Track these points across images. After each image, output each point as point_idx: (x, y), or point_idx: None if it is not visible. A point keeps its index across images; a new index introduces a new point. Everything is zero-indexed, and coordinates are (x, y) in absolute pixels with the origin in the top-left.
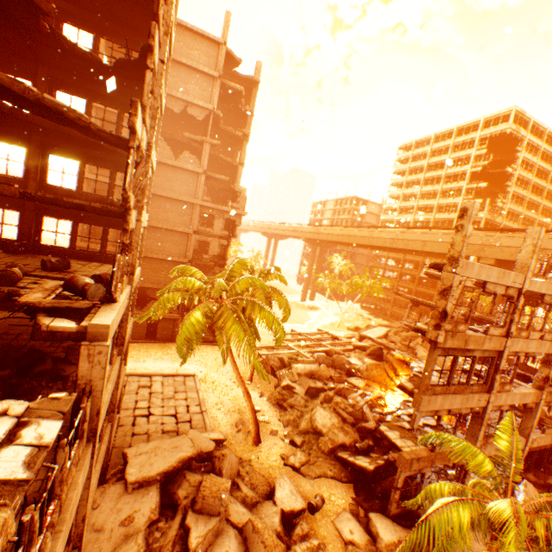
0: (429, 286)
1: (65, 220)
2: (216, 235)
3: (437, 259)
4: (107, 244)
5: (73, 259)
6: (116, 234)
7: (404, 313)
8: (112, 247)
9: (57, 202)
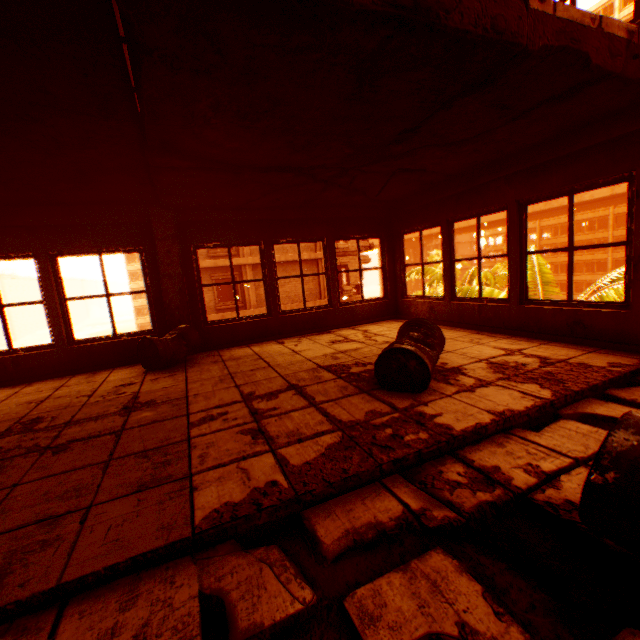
0: (594, 250)
1: (243, 245)
2: (352, 251)
3: (597, 210)
4: (336, 281)
5: (285, 337)
6: (216, 291)
7: (564, 296)
8: (217, 314)
9: (504, 21)
